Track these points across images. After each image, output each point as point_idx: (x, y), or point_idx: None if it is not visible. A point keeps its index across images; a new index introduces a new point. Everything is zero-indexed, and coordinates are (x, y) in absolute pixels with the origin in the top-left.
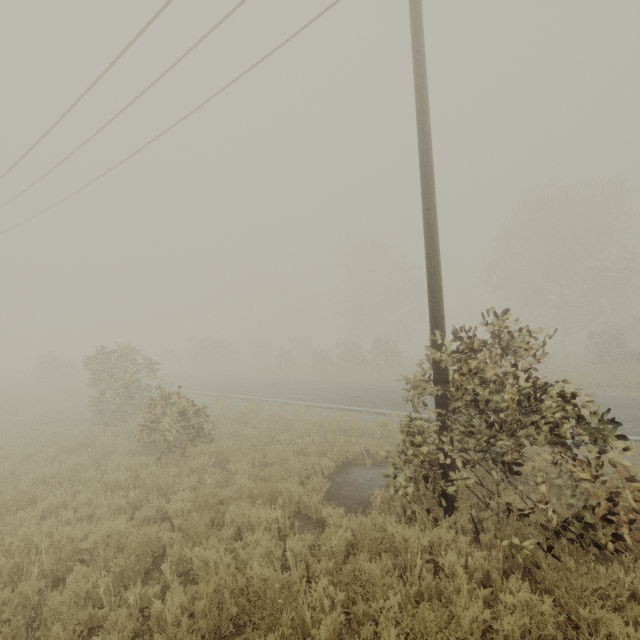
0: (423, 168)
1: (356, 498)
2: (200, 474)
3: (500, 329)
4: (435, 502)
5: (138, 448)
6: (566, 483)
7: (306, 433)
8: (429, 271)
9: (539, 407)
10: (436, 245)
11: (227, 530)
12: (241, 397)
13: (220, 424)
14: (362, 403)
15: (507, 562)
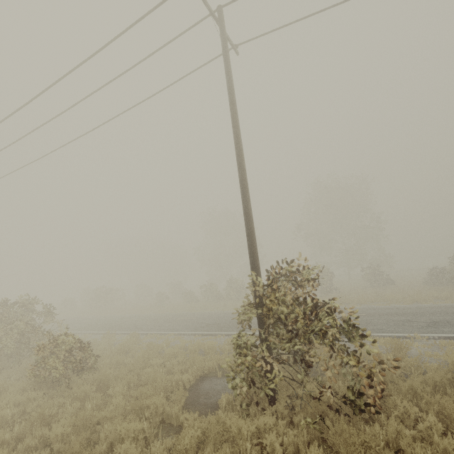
0: (240, 171)
1: (209, 403)
2: (82, 401)
3: (291, 268)
4: (263, 397)
5: (28, 385)
6: (348, 371)
7: (173, 356)
8: (247, 233)
9: (318, 318)
10: (250, 216)
11: (100, 446)
12: (125, 332)
13: (104, 356)
14: (217, 328)
15: (310, 435)
